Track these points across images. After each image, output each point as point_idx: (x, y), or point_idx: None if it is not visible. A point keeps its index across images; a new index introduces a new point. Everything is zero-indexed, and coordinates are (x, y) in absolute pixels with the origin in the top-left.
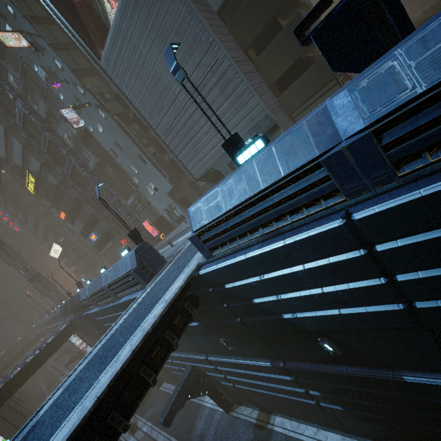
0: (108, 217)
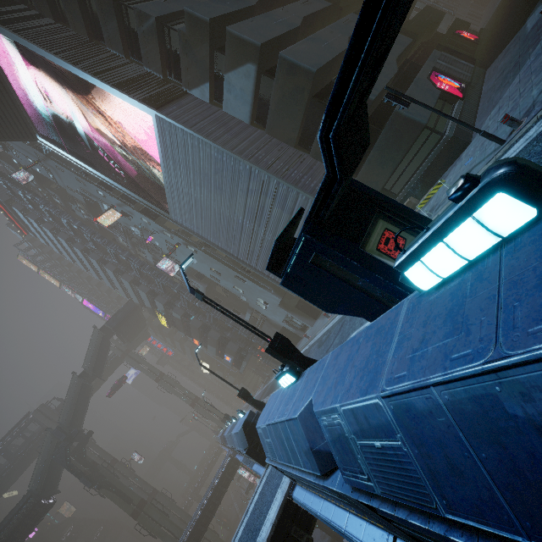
0: (233, 338)
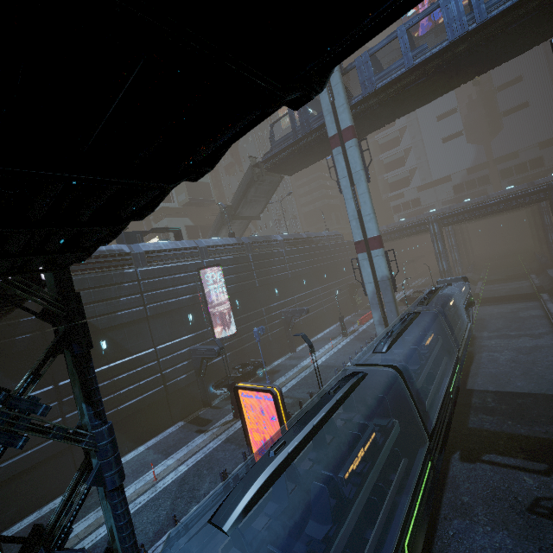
0: None
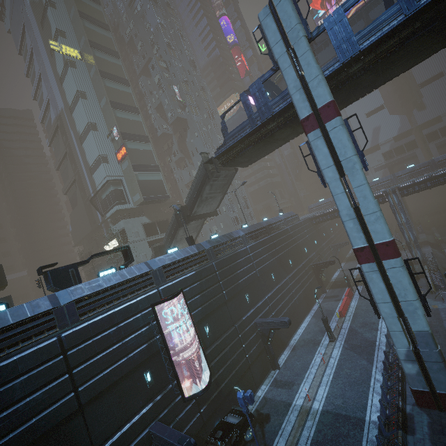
0: None
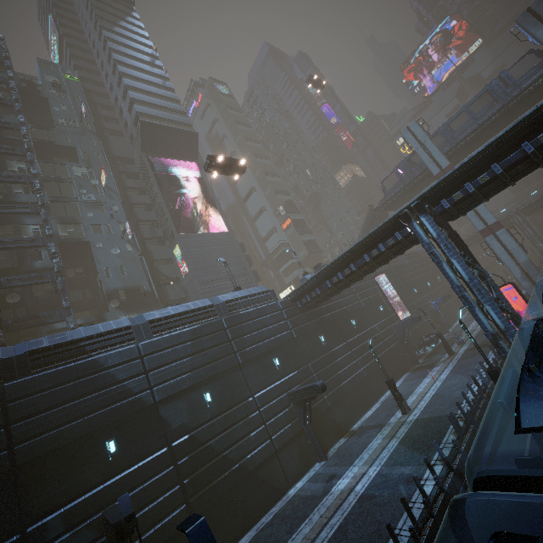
0: (6, 323)
